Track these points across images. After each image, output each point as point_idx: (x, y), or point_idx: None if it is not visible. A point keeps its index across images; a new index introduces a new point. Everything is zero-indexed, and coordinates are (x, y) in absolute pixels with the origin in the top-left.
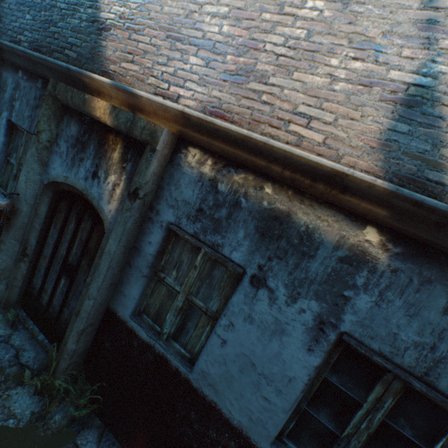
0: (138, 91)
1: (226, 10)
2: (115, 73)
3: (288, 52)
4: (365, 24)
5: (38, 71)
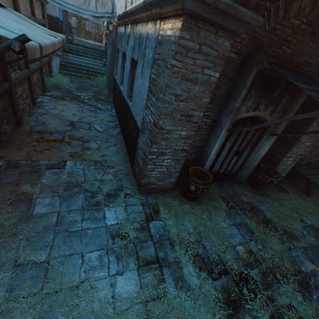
0: None
1: None
2: None
3: None
4: None
5: None
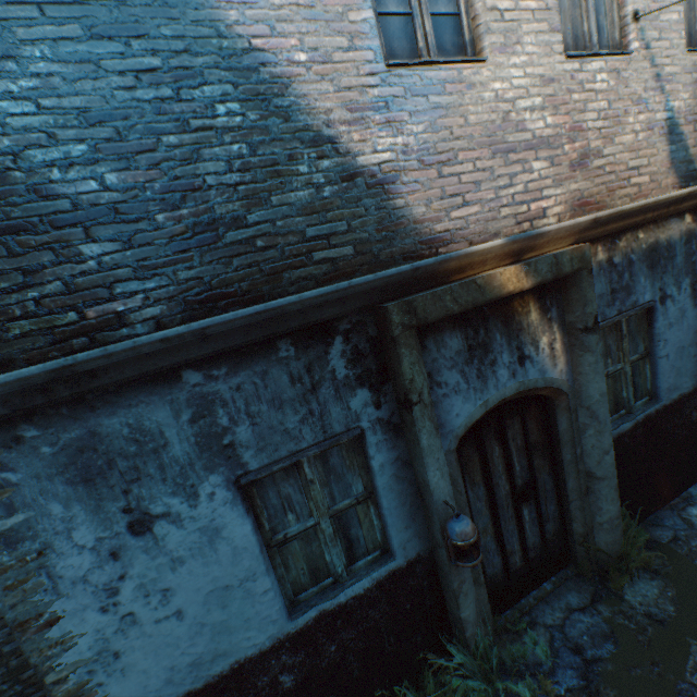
0: (544, 228)
1: (540, 101)
2: (447, 232)
3: (603, 124)
4: (633, 86)
5: (287, 327)
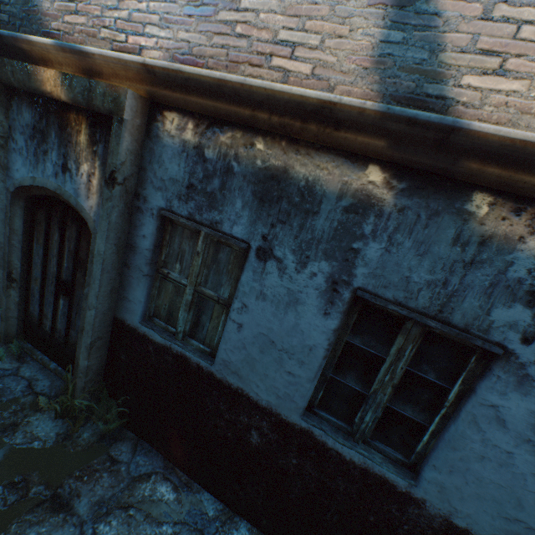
0: (87, 47)
1: None
2: (59, 32)
3: None
4: None
5: None
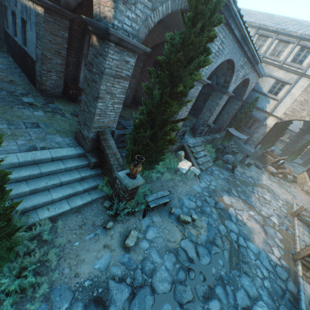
0: None
1: None
2: None
3: None
4: None
5: None
